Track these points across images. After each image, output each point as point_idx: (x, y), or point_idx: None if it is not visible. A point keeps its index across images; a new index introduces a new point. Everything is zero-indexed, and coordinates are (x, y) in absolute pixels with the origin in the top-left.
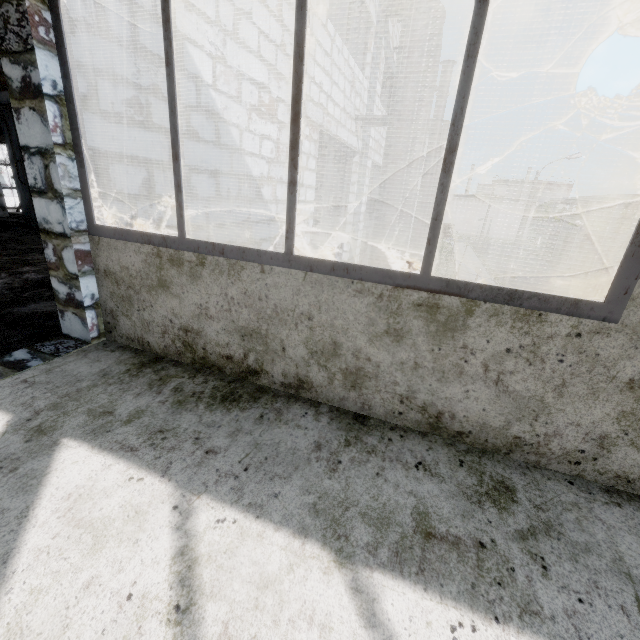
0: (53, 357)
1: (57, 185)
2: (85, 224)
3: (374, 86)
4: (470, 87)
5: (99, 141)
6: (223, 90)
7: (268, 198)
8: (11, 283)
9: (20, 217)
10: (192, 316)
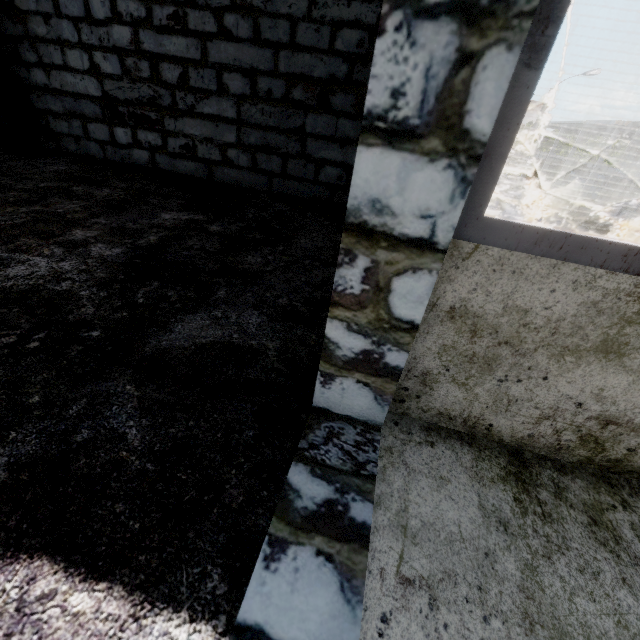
0: (370, 483)
1: (478, 118)
2: None
3: None
4: None
5: None
6: None
7: None
8: (88, 270)
9: None
10: None
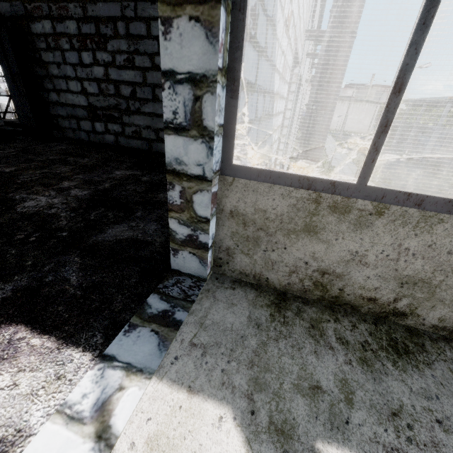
0: (190, 304)
1: (208, 121)
2: (218, 163)
3: (313, 1)
4: None
5: None
6: None
7: (274, 112)
8: (67, 203)
9: (12, 125)
10: (338, 261)
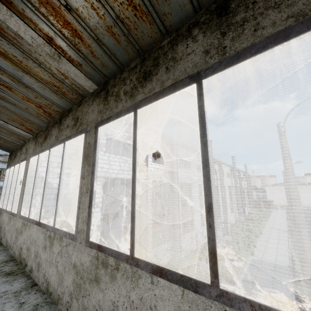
0: None
1: None
2: None
3: None
4: (16, 184)
5: (8, 192)
6: (51, 177)
7: (71, 198)
8: None
9: None
10: None
